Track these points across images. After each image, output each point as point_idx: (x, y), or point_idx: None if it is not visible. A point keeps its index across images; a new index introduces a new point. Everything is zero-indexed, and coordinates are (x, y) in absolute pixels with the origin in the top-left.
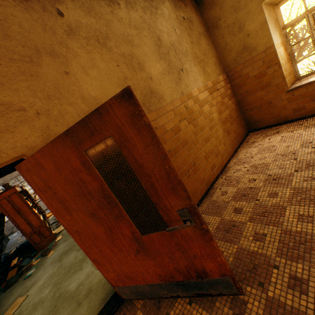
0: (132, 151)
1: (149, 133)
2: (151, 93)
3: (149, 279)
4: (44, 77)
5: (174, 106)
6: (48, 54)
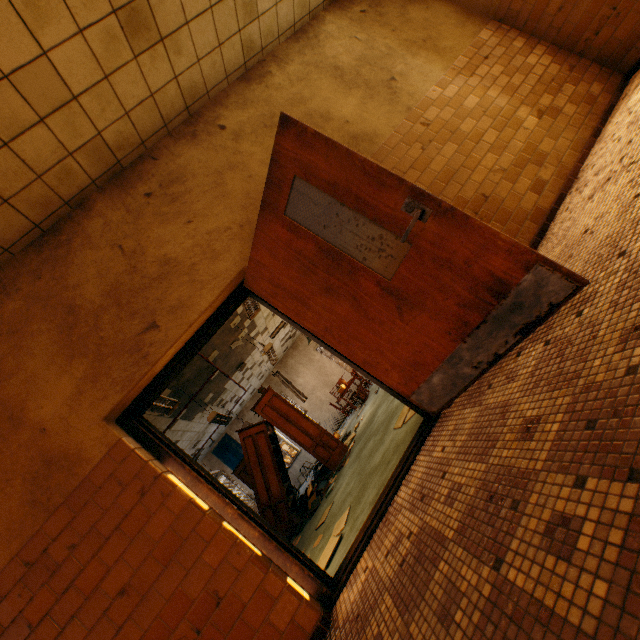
0: (319, 175)
1: (321, 142)
2: (355, 140)
3: (440, 350)
4: (233, 192)
5: (402, 134)
6: (228, 171)
